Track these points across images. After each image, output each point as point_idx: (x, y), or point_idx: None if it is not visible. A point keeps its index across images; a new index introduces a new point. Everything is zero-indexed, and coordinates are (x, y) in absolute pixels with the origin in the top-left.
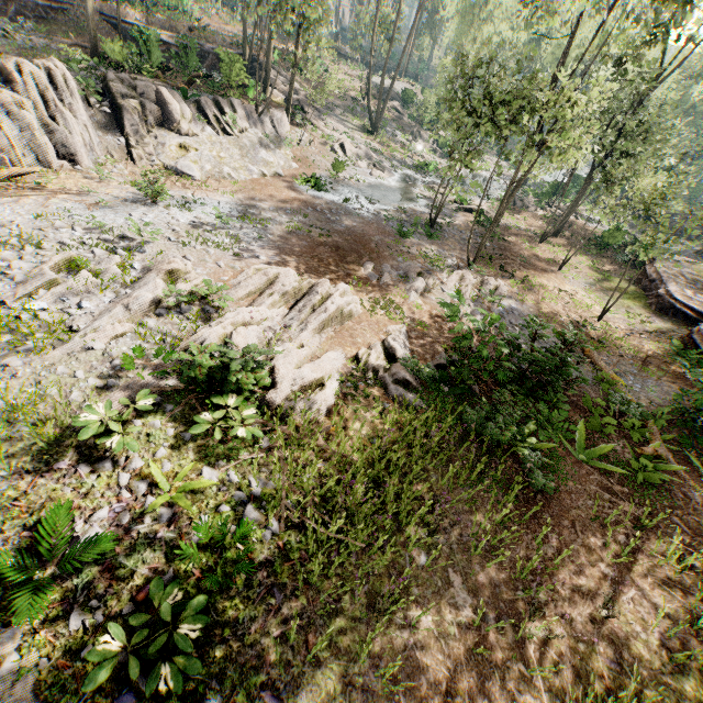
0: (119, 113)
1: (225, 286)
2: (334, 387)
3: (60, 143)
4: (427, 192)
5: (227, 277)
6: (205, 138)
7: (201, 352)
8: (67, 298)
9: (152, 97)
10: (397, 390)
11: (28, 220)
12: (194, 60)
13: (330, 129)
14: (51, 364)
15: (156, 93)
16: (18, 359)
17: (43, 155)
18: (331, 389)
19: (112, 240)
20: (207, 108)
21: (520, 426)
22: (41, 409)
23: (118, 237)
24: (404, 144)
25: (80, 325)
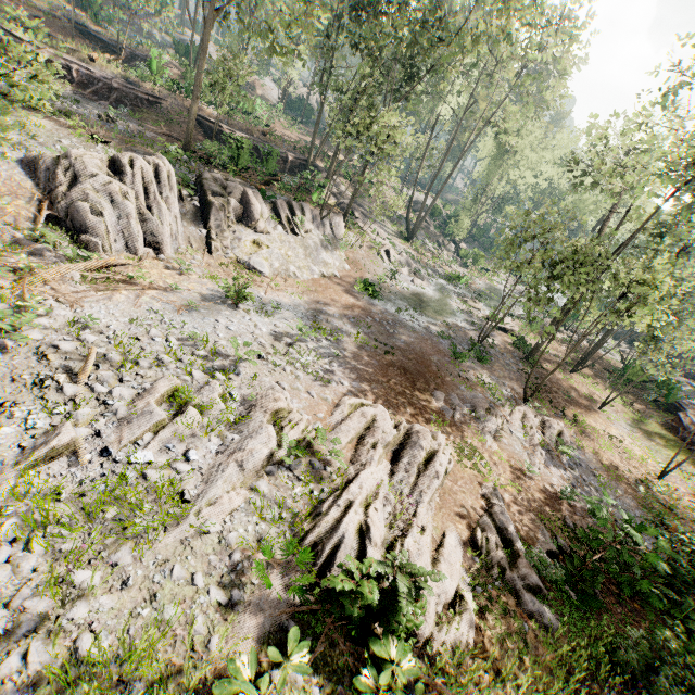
0: (206, 208)
1: (337, 437)
2: (471, 599)
3: (150, 231)
4: (463, 306)
5: (323, 413)
6: (276, 237)
7: (360, 572)
8: (173, 445)
9: (237, 196)
10: (533, 603)
11: (122, 324)
12: (273, 165)
13: (374, 233)
14: (163, 559)
15: (242, 194)
16: (127, 552)
17: (132, 242)
18: (470, 603)
19: (206, 355)
20: (281, 209)
21: (689, 681)
22: (159, 650)
23: (211, 352)
24: (433, 252)
25: (191, 490)
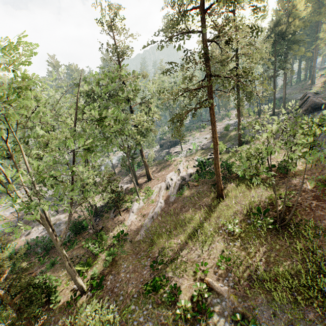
0: None
1: None
2: None
3: None
4: None
5: None
6: None
7: None
8: None
9: None
10: None
11: None
12: None
13: None
14: None
15: None
16: None
17: None
18: None
19: None
20: None
21: None
22: None
23: None
24: None
25: None
